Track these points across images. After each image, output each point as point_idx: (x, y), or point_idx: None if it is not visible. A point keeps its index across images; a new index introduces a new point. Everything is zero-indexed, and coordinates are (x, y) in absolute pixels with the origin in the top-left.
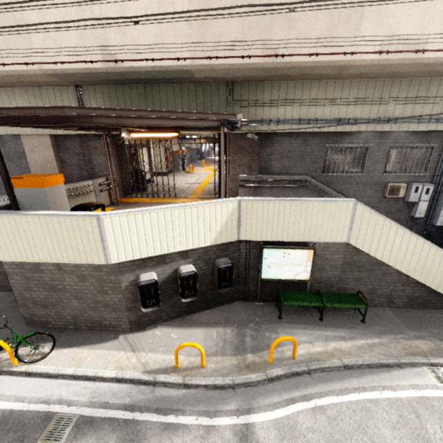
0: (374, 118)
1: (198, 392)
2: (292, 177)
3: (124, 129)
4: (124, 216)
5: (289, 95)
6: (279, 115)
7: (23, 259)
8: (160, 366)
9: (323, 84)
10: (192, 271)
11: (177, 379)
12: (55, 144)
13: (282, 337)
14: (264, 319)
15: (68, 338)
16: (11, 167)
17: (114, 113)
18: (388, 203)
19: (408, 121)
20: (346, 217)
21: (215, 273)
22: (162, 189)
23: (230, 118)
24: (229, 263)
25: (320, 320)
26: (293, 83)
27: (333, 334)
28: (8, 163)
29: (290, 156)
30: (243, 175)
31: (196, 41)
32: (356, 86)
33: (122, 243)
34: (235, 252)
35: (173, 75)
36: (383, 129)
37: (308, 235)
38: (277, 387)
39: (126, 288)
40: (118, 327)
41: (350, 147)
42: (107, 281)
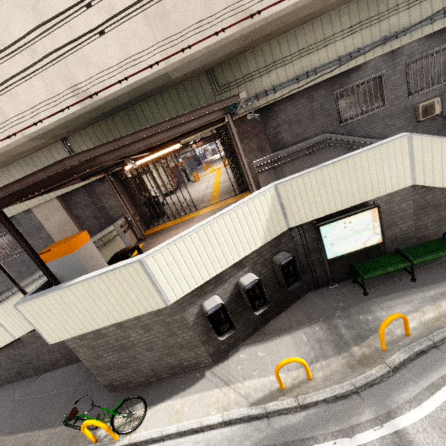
0: (378, 40)
1: (319, 409)
2: (309, 141)
3: (128, 160)
4: (166, 249)
5: (276, 55)
6: (272, 82)
7: (83, 331)
8: (263, 393)
9: (308, 27)
10: (254, 280)
11: (290, 402)
12: (65, 204)
13: (389, 317)
14: (348, 302)
15: (155, 393)
16: (34, 242)
17: (115, 145)
18: (425, 127)
19: (419, 26)
20: (403, 157)
21: (278, 272)
22: (179, 207)
23: (233, 101)
24: (289, 256)
25: (413, 281)
26: (275, 41)
27: (437, 292)
28: (30, 239)
29: (298, 120)
30: (257, 160)
31: (161, 39)
32: (346, 13)
33: (173, 279)
34: (289, 242)
35: (151, 87)
36: (392, 47)
37: (365, 194)
38: (406, 375)
39: (194, 323)
40: (199, 363)
41: (361, 84)
42: (172, 322)
